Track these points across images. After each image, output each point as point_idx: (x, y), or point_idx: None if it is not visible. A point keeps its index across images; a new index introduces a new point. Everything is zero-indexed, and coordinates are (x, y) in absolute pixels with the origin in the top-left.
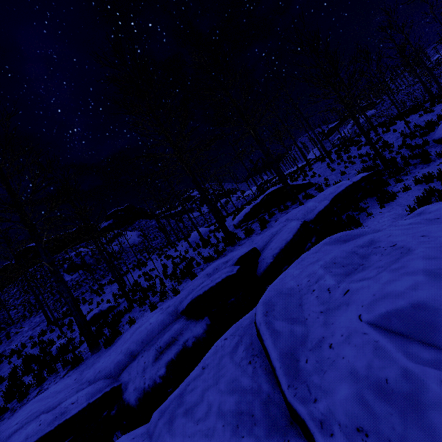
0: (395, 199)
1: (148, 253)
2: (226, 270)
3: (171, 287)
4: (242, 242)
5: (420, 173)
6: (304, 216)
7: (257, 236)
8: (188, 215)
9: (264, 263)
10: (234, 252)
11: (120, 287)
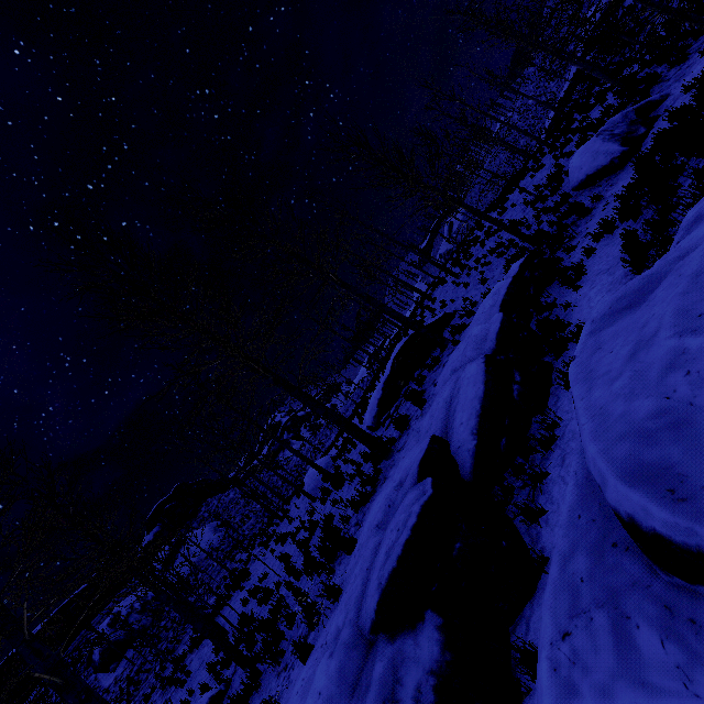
0: (586, 271)
1: (245, 549)
2: (411, 497)
3: (318, 590)
4: (401, 442)
5: (590, 228)
6: (479, 350)
7: (421, 420)
8: (288, 446)
9: (465, 453)
10: (401, 462)
11: (218, 644)
